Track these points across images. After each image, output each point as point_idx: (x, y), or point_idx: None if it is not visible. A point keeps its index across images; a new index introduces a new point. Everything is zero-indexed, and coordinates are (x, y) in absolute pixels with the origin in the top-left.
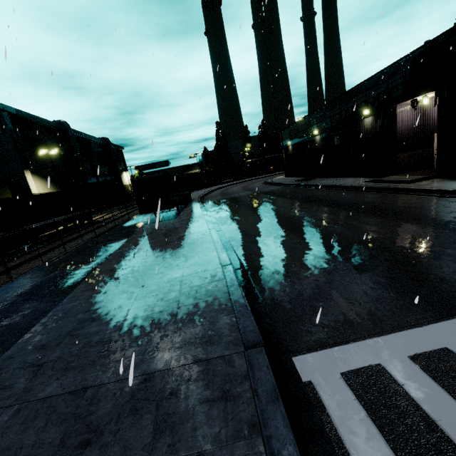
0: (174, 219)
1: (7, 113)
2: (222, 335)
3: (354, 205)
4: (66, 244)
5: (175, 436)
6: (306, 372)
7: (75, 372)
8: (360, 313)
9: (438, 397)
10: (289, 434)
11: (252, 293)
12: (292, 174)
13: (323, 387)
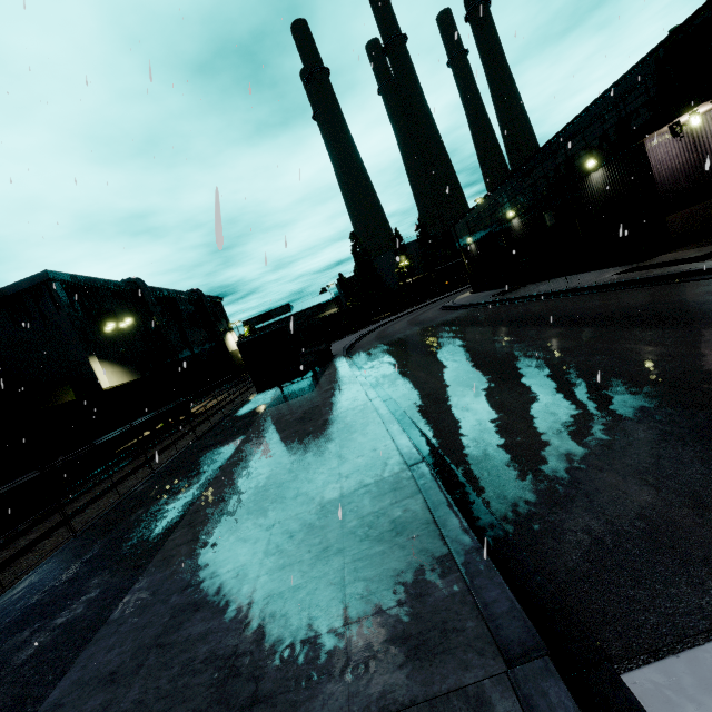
0: (312, 391)
1: (60, 283)
2: (446, 628)
3: (615, 315)
4: (154, 459)
5: None
6: None
7: None
8: None
9: None
10: None
11: (479, 515)
12: (484, 287)
13: None
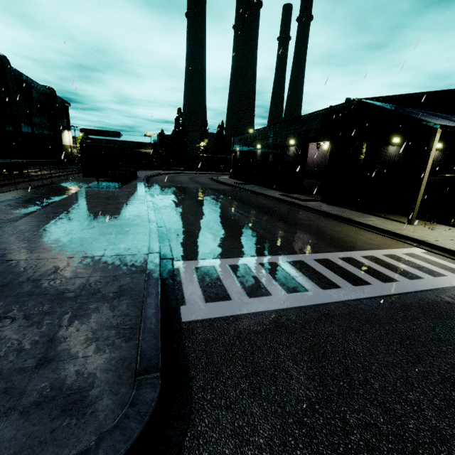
0: (117, 189)
1: None
2: (138, 248)
3: (261, 207)
4: None
5: (104, 272)
6: (178, 266)
7: (38, 253)
8: (219, 251)
9: (228, 274)
10: (158, 272)
11: (164, 238)
12: (235, 177)
13: (183, 270)
